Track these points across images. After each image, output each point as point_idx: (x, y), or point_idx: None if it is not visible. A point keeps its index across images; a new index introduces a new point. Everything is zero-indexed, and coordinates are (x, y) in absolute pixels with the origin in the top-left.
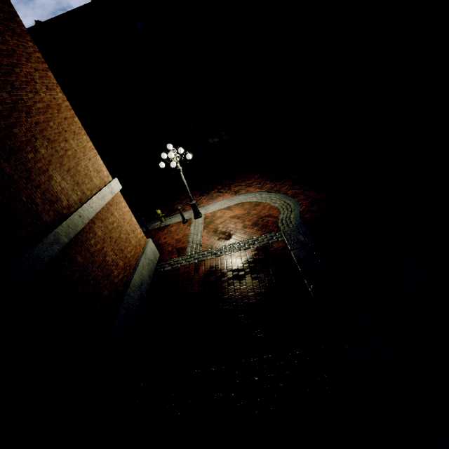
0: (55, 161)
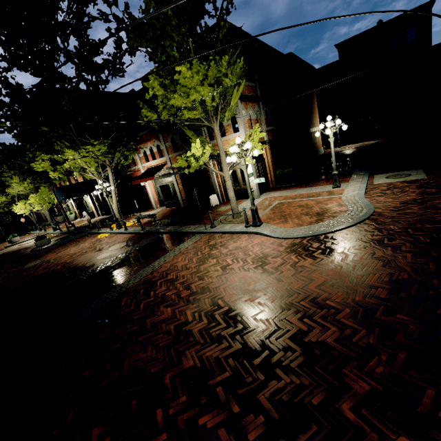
0: (315, 117)
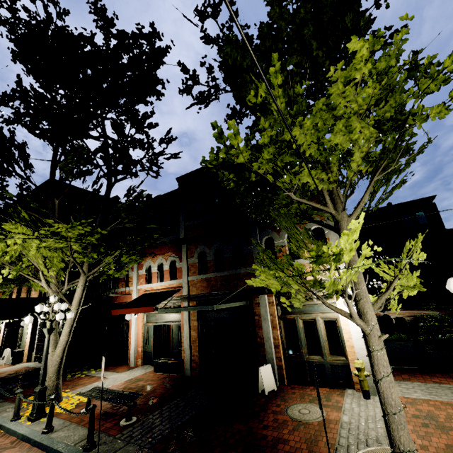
0: None
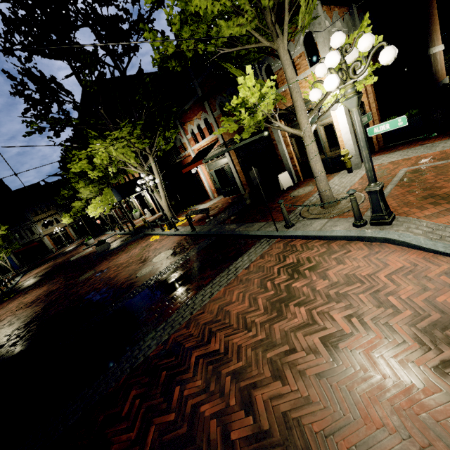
0: (434, 31)
